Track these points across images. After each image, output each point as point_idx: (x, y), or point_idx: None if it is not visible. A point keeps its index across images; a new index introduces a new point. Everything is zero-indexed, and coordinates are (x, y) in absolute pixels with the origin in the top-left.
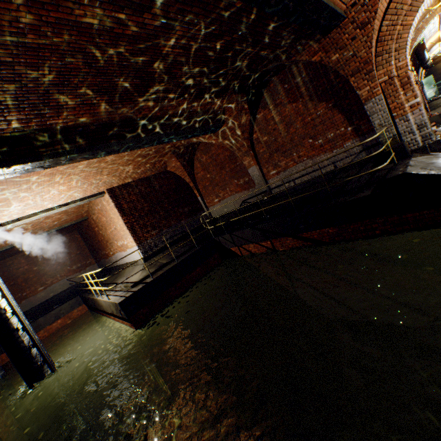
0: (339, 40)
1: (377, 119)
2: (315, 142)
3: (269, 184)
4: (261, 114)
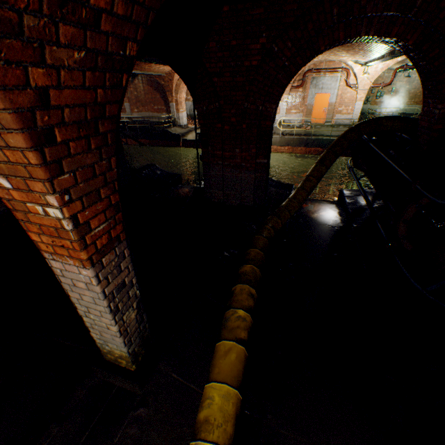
0: (164, 79)
1: (172, 110)
2: (155, 107)
3: (131, 116)
4: (136, 82)
